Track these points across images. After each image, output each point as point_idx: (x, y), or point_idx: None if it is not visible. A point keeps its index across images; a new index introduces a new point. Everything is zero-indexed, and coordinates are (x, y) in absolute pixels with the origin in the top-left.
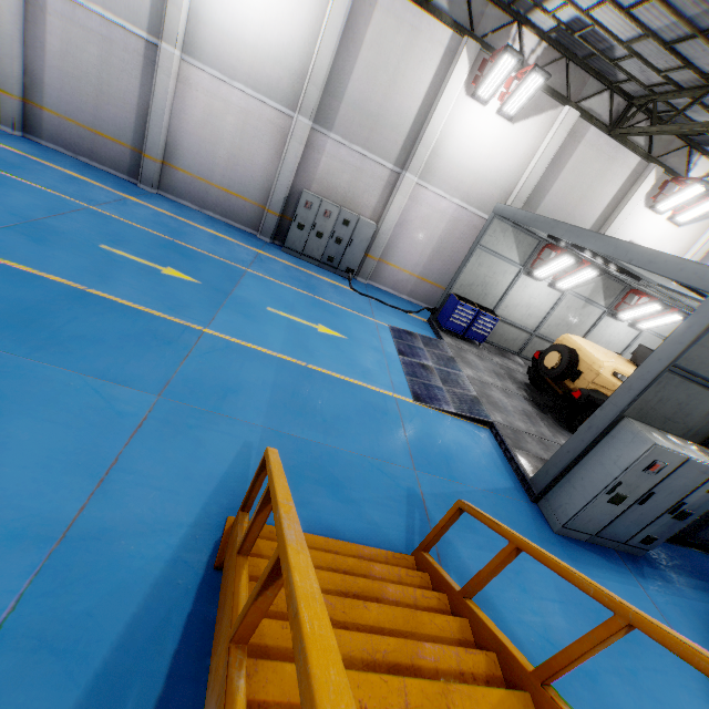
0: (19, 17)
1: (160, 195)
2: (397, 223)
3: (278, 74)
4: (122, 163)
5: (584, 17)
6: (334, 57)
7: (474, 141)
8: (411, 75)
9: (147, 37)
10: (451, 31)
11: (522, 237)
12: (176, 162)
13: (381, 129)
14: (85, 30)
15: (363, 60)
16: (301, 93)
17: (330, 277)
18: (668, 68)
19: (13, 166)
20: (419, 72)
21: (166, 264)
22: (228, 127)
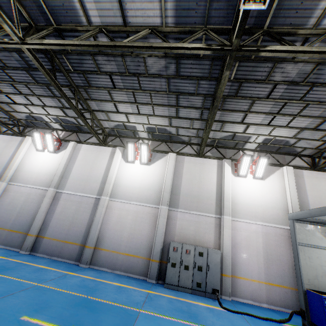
0: (48, 204)
1: (90, 268)
2: (231, 246)
3: (150, 193)
4: (73, 254)
5: (268, 136)
6: (172, 180)
7: (250, 192)
8: (207, 177)
9: (96, 196)
10: (216, 160)
11: (321, 229)
12: (102, 245)
13: (202, 200)
14: (72, 201)
15: (184, 178)
16: (161, 197)
17: (203, 301)
18: (320, 137)
19: (7, 269)
20: (209, 175)
21: (72, 321)
22: (128, 221)
